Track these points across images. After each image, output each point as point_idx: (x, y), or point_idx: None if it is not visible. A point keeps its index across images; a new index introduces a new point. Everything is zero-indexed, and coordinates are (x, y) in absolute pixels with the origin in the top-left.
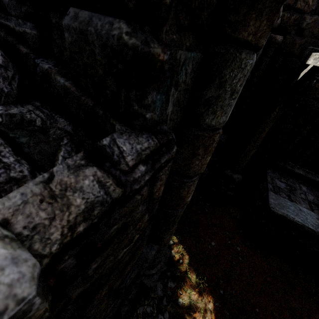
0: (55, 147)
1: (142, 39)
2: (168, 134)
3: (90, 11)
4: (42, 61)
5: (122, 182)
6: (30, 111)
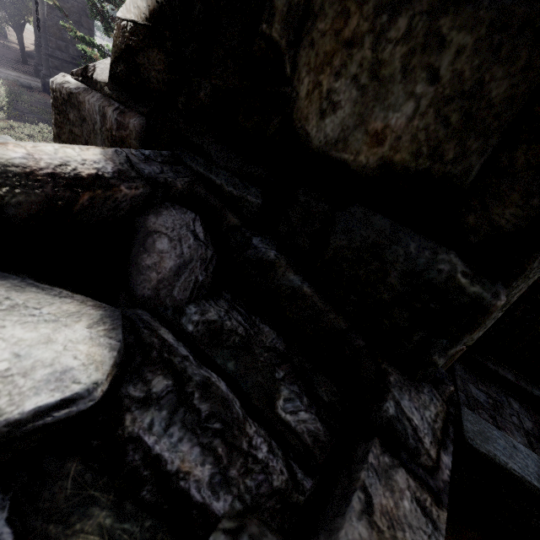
0: (288, 395)
1: (493, 290)
2: (449, 384)
3: (387, 216)
4: (263, 242)
5: (441, 497)
6: (229, 314)
